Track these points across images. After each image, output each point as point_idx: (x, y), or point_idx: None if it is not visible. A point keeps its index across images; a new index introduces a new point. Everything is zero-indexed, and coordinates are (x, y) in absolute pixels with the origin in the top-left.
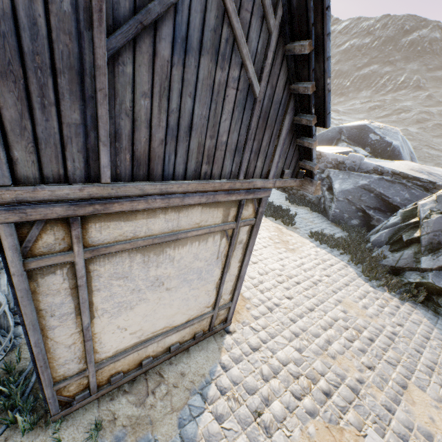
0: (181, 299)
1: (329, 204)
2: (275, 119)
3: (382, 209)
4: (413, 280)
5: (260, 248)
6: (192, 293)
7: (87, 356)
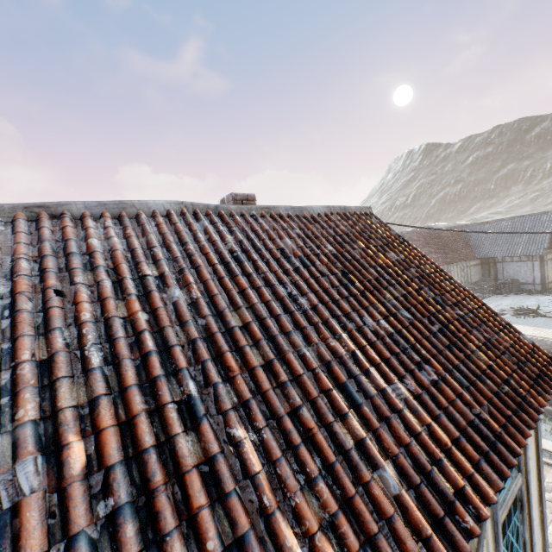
0: None
1: None
2: None
3: None
4: None
5: None
6: None
7: (547, 279)
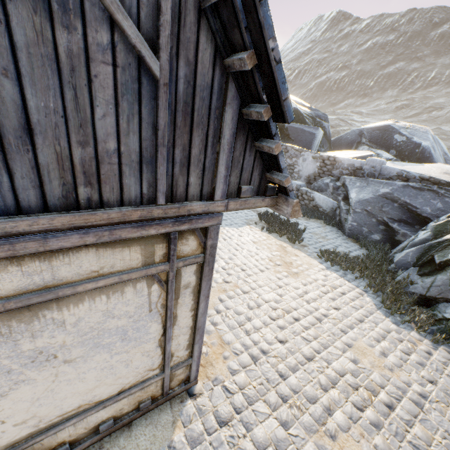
0: (100, 368)
1: (345, 216)
2: (207, 114)
3: (409, 221)
4: (449, 315)
5: (256, 273)
6: (117, 358)
7: None
